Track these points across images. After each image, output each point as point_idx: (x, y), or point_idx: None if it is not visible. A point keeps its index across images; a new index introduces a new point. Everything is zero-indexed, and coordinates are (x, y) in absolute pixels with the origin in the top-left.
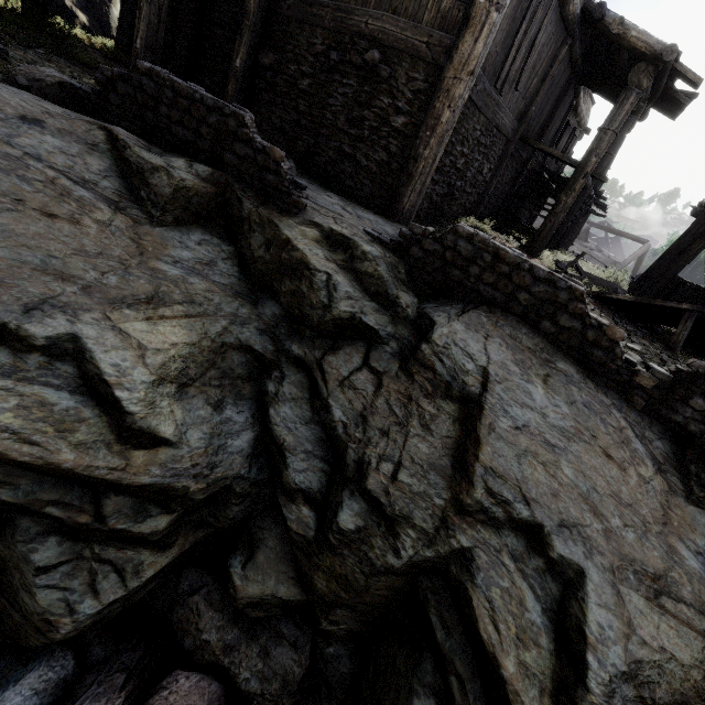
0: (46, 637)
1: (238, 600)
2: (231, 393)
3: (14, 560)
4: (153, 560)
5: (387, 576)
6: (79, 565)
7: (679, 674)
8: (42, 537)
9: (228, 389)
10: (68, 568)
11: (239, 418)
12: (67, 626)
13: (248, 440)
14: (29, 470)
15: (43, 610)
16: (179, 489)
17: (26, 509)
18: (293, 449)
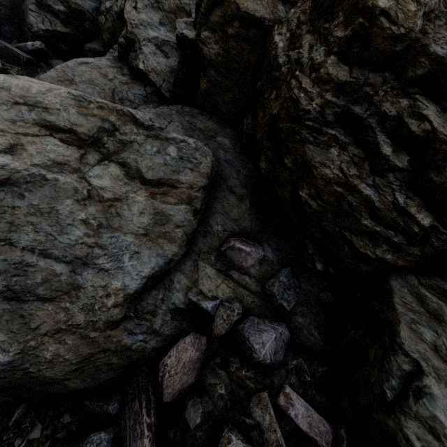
0: (31, 32)
1: (84, 49)
2: None
3: (26, 9)
4: (61, 26)
5: (118, 22)
6: (40, 16)
7: (172, 2)
8: (32, 4)
9: None
10: (38, 15)
11: (93, 0)
12: (36, 28)
13: (94, 5)
14: None
15: (30, 22)
16: None
17: None
18: (105, 4)
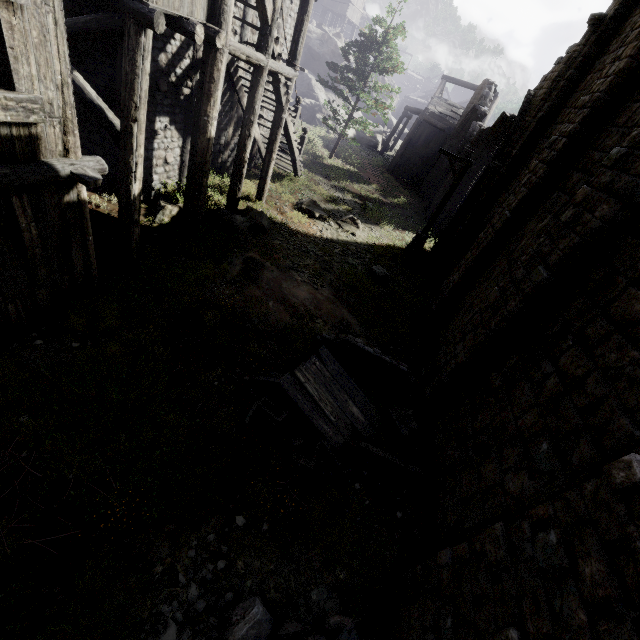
0: None
1: None
2: None
3: None
4: None
5: None
6: None
7: None
8: None
9: None
10: None
11: None
12: None
13: None
14: None
15: None
16: None
17: None
18: None
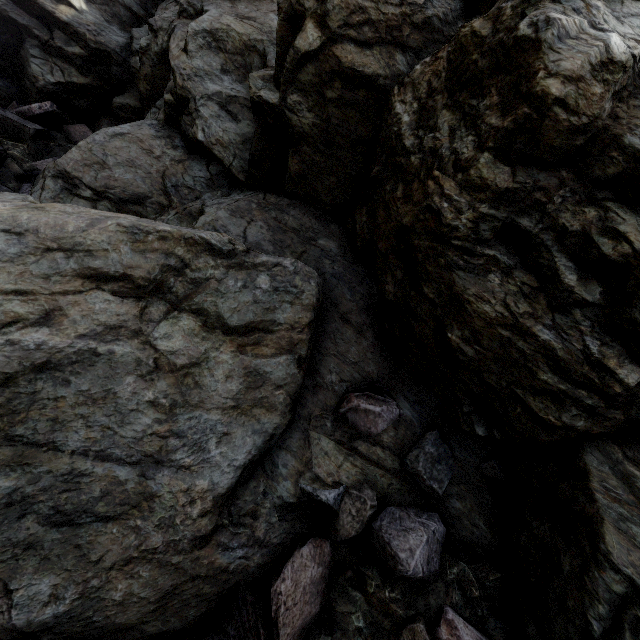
0: (36, 88)
1: (113, 105)
2: (119, 26)
3: (26, 55)
4: (77, 76)
5: (159, 66)
6: (47, 63)
7: (238, 39)
8: (34, 47)
9: (117, 22)
10: (43, 63)
11: (121, 34)
12: (42, 81)
13: (122, 41)
14: (28, 15)
15: (34, 73)
16: (82, 35)
17: (28, 32)
18: (138, 39)
